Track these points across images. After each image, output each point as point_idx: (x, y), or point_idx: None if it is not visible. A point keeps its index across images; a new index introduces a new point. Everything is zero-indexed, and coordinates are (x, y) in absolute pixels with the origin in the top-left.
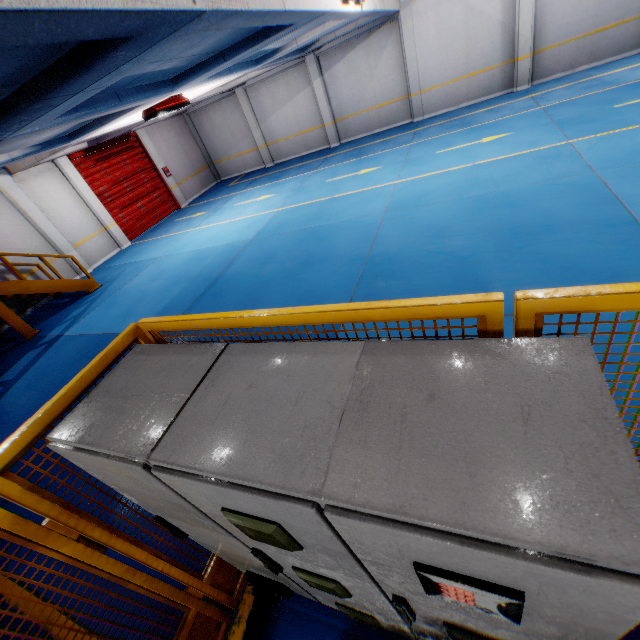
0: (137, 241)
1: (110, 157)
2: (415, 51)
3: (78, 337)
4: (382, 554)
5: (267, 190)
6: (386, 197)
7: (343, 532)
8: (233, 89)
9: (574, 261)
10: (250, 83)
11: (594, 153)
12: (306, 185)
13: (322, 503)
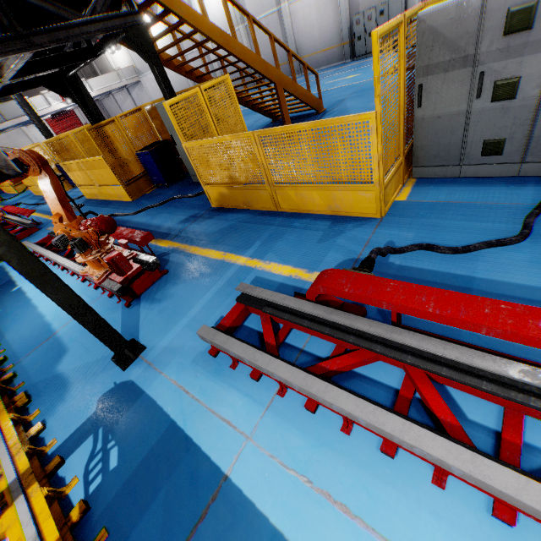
0: None
1: (62, 119)
2: (149, 93)
3: None
4: None
5: None
6: None
7: None
8: (109, 94)
9: None
10: (113, 93)
11: None
12: None
13: None
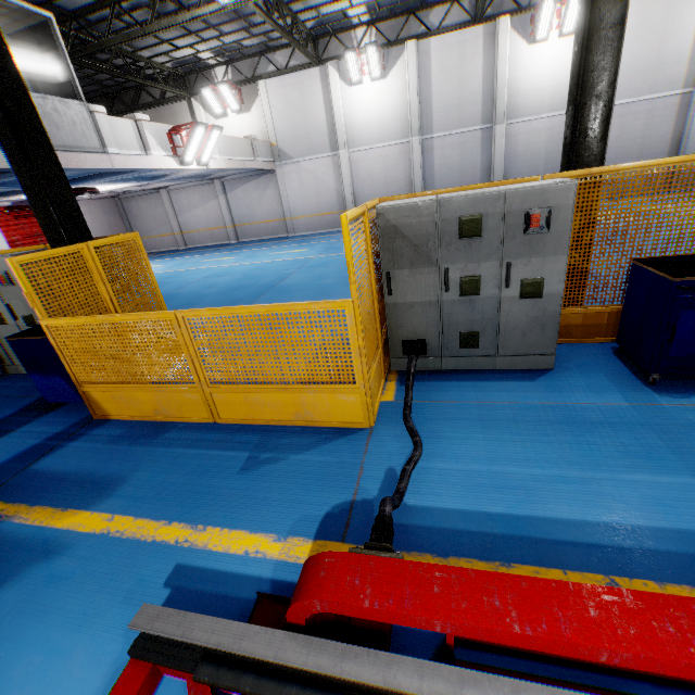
0: None
1: (32, 216)
2: (286, 193)
3: None
4: None
5: (162, 262)
6: (214, 271)
7: None
8: (159, 189)
9: (236, 297)
10: (172, 188)
11: (313, 262)
12: (187, 262)
13: None
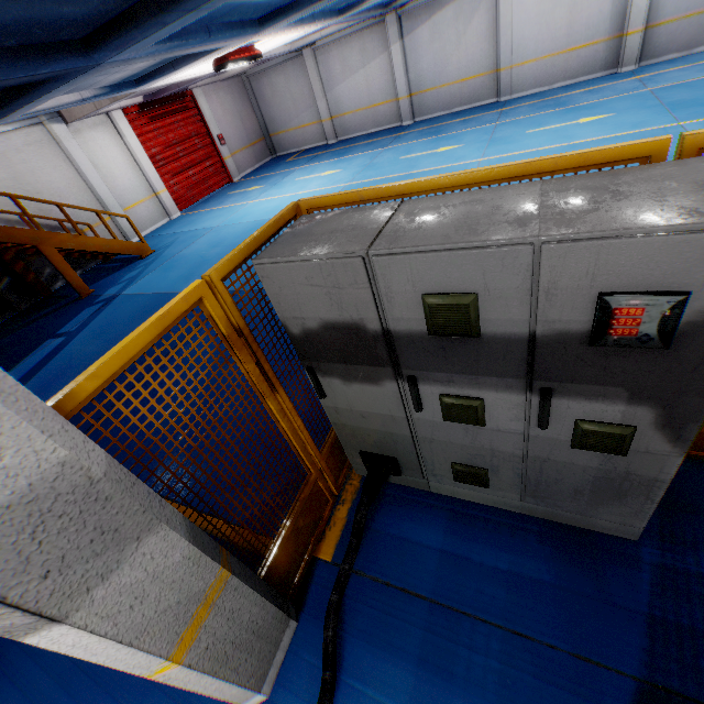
0: (187, 212)
1: (164, 116)
2: (511, 17)
3: (138, 296)
4: (569, 298)
5: (332, 166)
6: None
7: (546, 273)
8: (301, 50)
9: None
10: (320, 44)
11: None
12: (377, 161)
13: (538, 243)
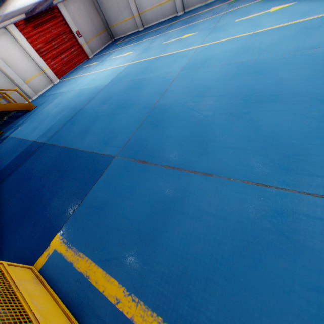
0: (62, 79)
1: (42, 24)
2: None
3: (13, 139)
4: None
5: (131, 48)
6: (187, 58)
7: None
8: None
9: (277, 133)
10: None
11: None
12: (151, 45)
13: None
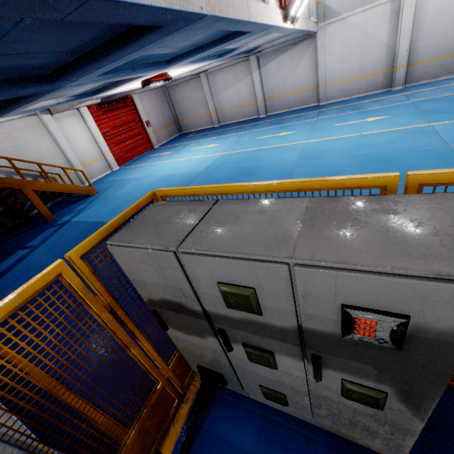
0: (123, 167)
1: (113, 110)
2: (325, 58)
3: (81, 222)
4: (320, 303)
5: (214, 141)
6: (298, 151)
7: (300, 285)
8: (199, 74)
9: None
10: (210, 71)
11: (448, 132)
12: (242, 140)
13: (292, 263)
